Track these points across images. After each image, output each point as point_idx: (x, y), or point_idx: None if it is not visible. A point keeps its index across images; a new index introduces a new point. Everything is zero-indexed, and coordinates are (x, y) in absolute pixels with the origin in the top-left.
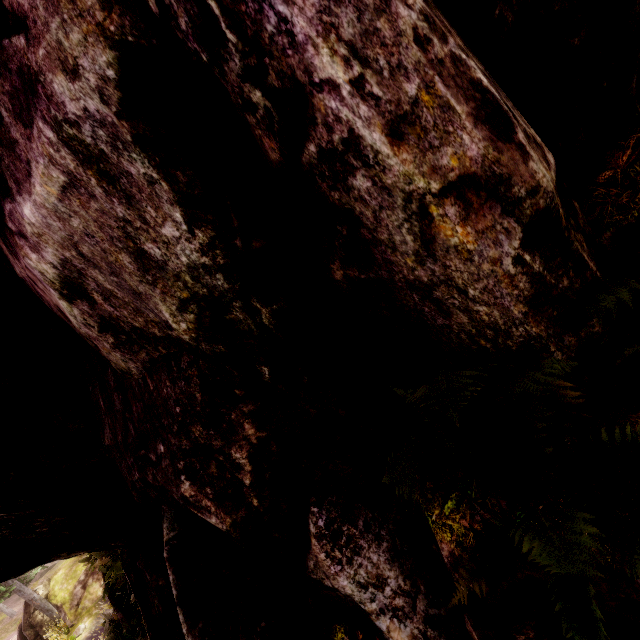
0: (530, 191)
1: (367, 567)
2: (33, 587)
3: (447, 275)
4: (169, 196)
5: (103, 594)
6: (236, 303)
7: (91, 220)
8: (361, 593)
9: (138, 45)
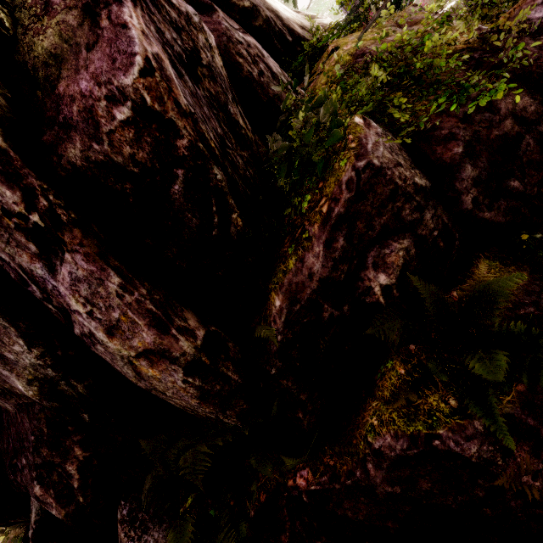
0: (182, 354)
1: (150, 542)
2: None
3: (153, 386)
4: (16, 333)
5: None
6: (62, 382)
7: None
8: None
9: None
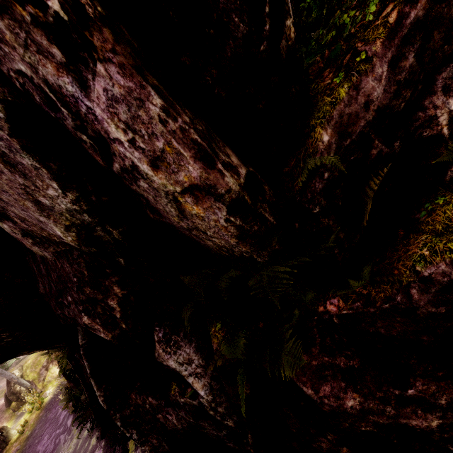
0: (227, 191)
1: (184, 355)
2: (11, 371)
3: (195, 226)
4: (48, 176)
5: (59, 373)
6: (98, 228)
7: (4, 184)
8: (180, 367)
9: (15, 102)
